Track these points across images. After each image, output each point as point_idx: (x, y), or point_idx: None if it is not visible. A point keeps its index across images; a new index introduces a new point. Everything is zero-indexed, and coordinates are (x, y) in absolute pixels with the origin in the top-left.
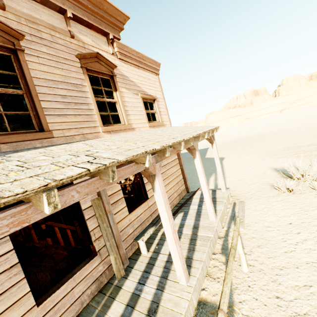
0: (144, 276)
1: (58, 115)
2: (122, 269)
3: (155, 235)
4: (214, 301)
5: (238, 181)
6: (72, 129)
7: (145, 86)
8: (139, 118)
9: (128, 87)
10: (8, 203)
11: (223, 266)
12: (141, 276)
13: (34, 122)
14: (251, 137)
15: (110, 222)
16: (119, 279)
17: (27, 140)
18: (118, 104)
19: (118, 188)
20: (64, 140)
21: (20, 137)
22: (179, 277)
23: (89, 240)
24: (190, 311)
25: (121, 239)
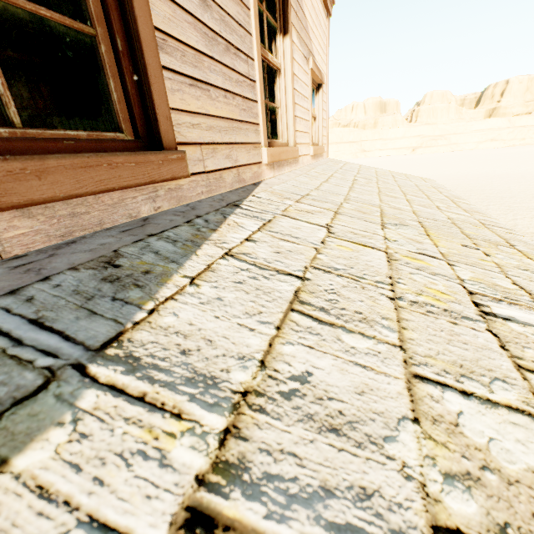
0: None
1: (190, 77)
2: None
3: None
4: None
5: None
6: (219, 144)
7: (315, 41)
8: (304, 129)
9: (299, 31)
10: None
11: None
12: None
13: (115, 92)
14: None
15: None
16: None
17: (117, 188)
18: (283, 80)
19: None
20: (204, 189)
21: (88, 174)
22: None
23: None
24: None
25: None
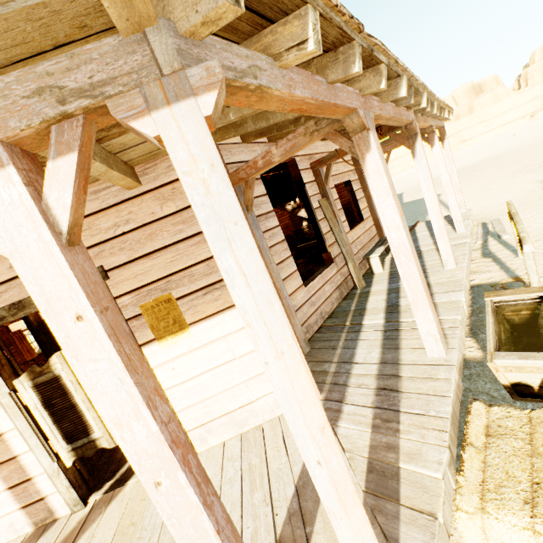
0: (393, 280)
1: None
2: (362, 280)
3: (382, 261)
4: (491, 282)
5: (479, 206)
6: None
7: None
8: None
9: None
10: (397, 73)
11: (490, 263)
12: (389, 281)
13: None
14: (482, 163)
15: (340, 228)
16: (361, 289)
17: None
18: None
19: (336, 196)
20: None
21: None
22: (445, 261)
23: (321, 248)
24: (466, 288)
25: (352, 251)
